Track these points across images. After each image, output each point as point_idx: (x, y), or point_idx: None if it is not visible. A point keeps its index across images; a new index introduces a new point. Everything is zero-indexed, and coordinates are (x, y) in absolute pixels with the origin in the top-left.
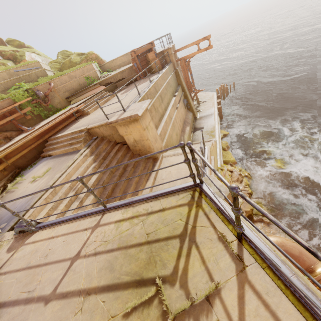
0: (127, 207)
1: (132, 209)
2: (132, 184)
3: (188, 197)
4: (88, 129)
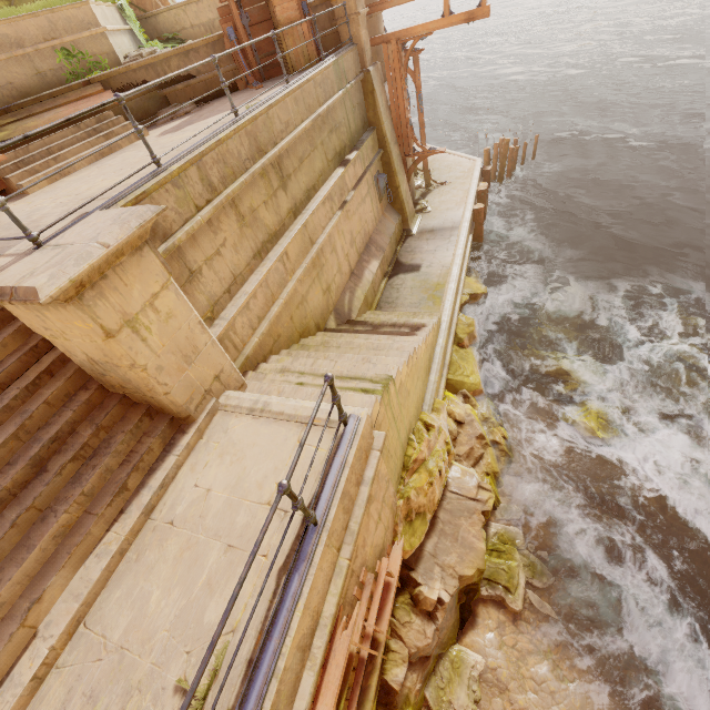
0: None
1: None
2: (32, 550)
3: None
4: None
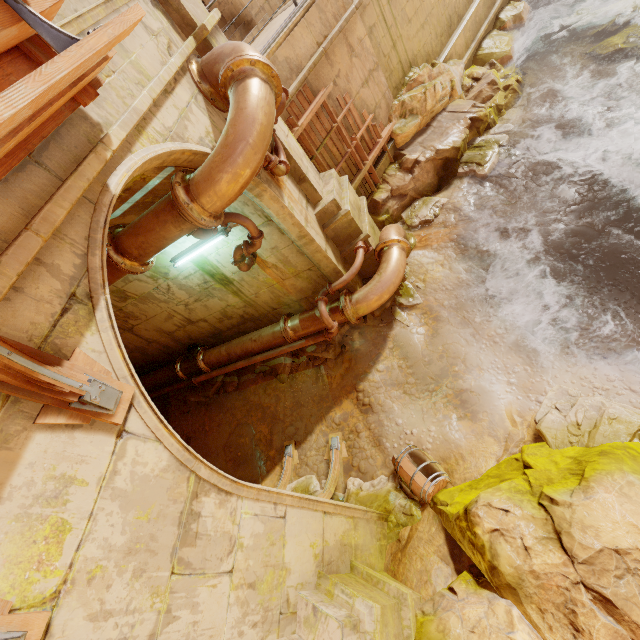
0: None
1: None
2: None
3: None
4: None
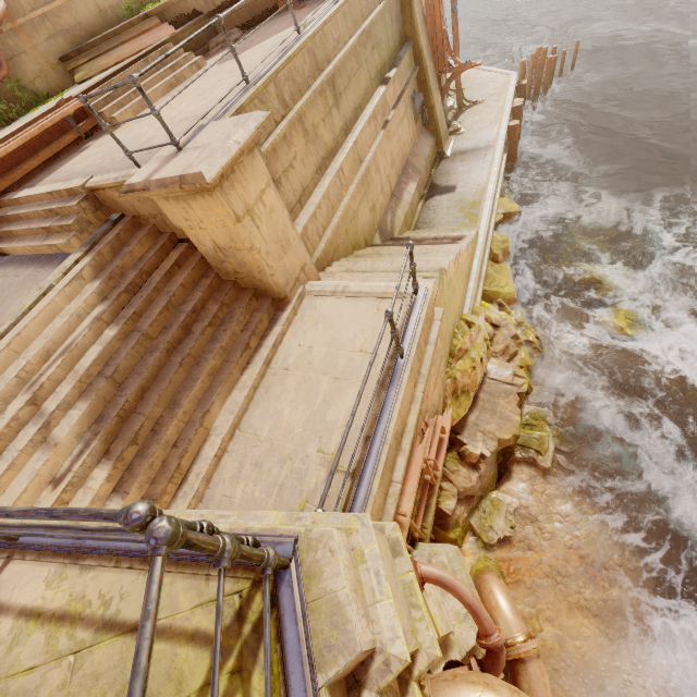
0: (67, 562)
1: (74, 579)
2: (198, 381)
3: (230, 607)
4: (90, 188)
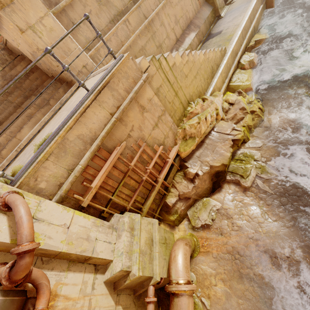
0: None
1: None
2: (19, 118)
3: None
4: (4, 44)
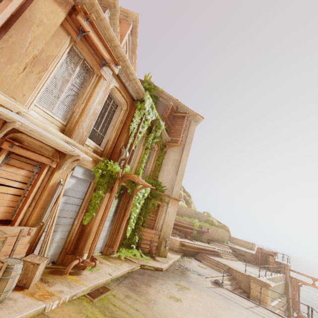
0: (271, 312)
1: (274, 314)
2: None
3: None
4: (229, 267)
